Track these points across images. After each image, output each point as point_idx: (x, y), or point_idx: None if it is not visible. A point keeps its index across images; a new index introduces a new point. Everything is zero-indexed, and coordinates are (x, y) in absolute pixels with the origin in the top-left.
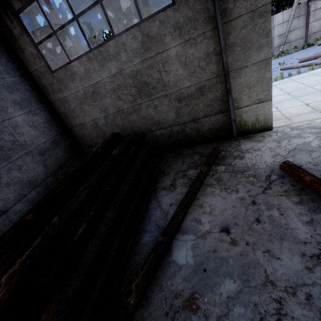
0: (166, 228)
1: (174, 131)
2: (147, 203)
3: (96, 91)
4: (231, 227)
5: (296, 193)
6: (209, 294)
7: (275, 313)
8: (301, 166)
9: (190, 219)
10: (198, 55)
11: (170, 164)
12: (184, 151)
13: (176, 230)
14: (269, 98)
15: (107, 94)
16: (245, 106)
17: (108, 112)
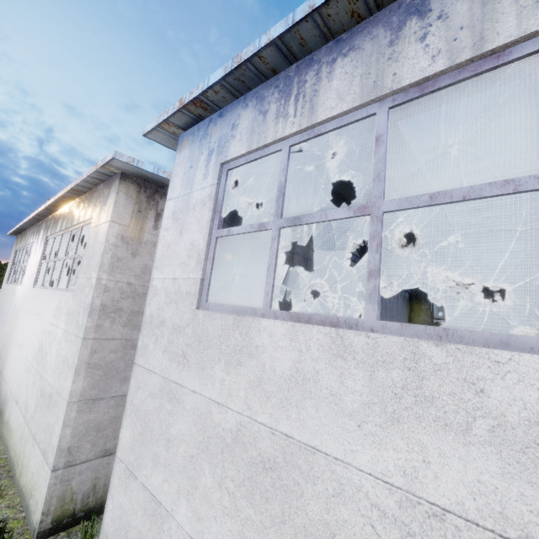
0: None
1: None
2: None
3: None
4: None
5: None
6: None
7: None
8: None
9: None
10: None
11: None
12: None
13: None
14: None
15: None
16: None
17: None
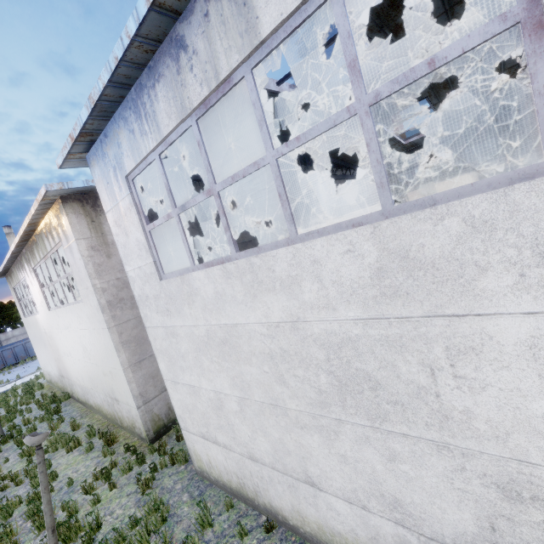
0: None
1: None
2: None
3: None
4: None
5: None
6: None
7: None
8: None
9: None
10: None
11: None
12: None
13: None
14: None
15: None
16: None
17: None
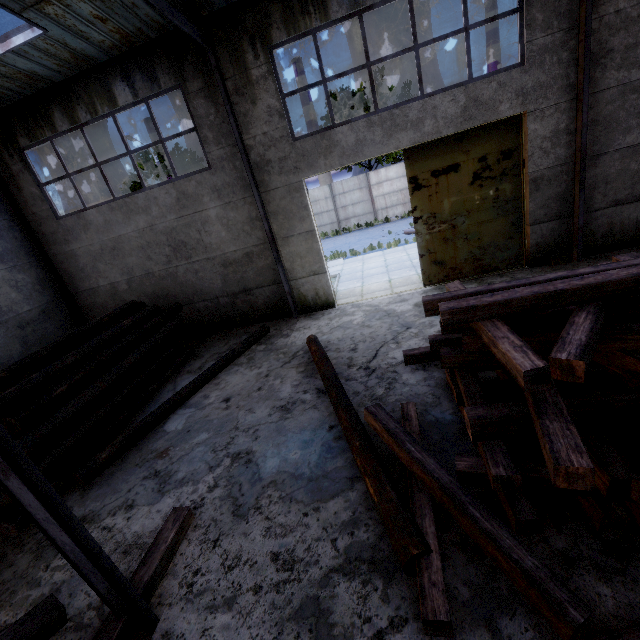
0: (165, 401)
1: (223, 304)
2: (159, 385)
3: (117, 246)
4: (233, 397)
5: (305, 365)
6: (182, 445)
7: (225, 444)
8: (329, 342)
9: (200, 396)
10: (241, 219)
11: (210, 346)
12: (235, 331)
13: (176, 404)
14: (323, 270)
15: (132, 251)
16: (301, 278)
17: (133, 275)
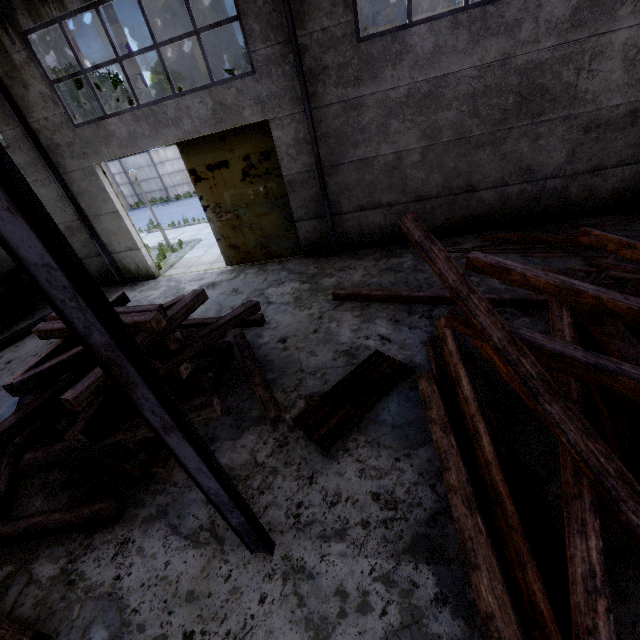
0: None
1: None
2: None
3: None
4: (15, 360)
5: None
6: None
7: None
8: None
9: None
10: (52, 196)
11: (47, 308)
12: None
13: None
14: (137, 247)
15: None
16: (120, 252)
17: None
